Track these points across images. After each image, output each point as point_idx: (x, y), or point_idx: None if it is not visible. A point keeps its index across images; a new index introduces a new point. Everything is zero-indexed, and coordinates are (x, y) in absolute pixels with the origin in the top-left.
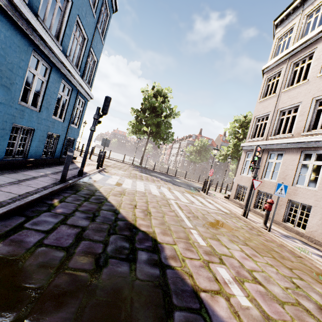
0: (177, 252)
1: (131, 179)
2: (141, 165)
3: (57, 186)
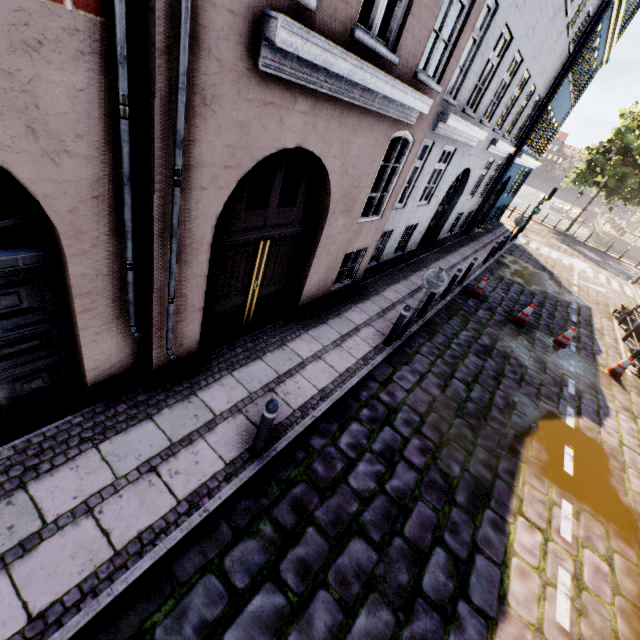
0: (560, 278)
1: (547, 248)
2: (567, 232)
3: (511, 243)
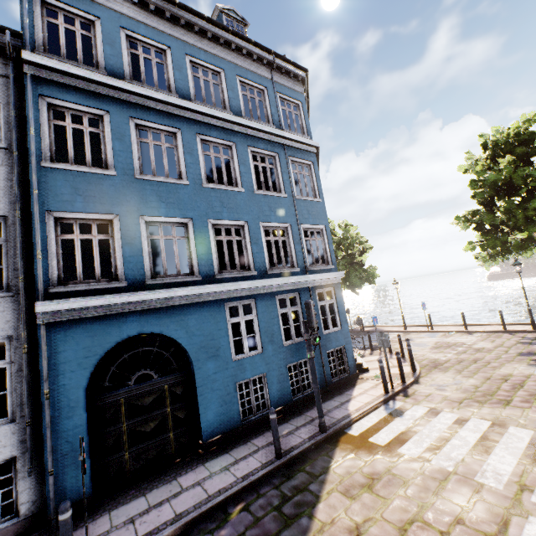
0: None
1: (457, 413)
2: None
3: (260, 472)
